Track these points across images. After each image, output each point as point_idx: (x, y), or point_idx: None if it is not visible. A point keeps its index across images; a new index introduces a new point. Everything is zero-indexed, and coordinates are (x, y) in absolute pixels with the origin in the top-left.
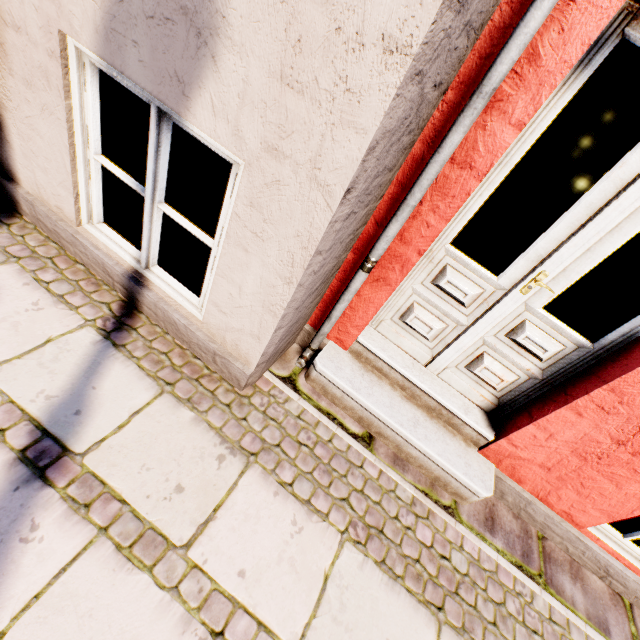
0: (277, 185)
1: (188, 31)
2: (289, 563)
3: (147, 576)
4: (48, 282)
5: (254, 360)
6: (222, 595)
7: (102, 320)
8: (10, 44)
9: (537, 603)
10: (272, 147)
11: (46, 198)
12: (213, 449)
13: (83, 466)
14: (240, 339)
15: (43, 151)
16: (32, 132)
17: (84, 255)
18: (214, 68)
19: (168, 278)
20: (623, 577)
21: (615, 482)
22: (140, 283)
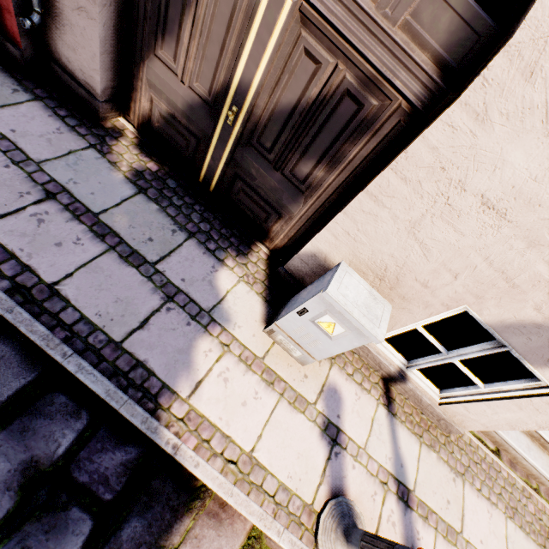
0: None
1: None
2: (493, 533)
3: (456, 548)
4: (352, 374)
5: (471, 429)
6: None
7: (381, 397)
8: (408, 284)
9: None
10: None
11: None
12: (449, 475)
13: (416, 497)
14: (469, 421)
15: None
16: None
17: (364, 353)
18: None
19: (421, 376)
20: None
21: None
22: (404, 377)
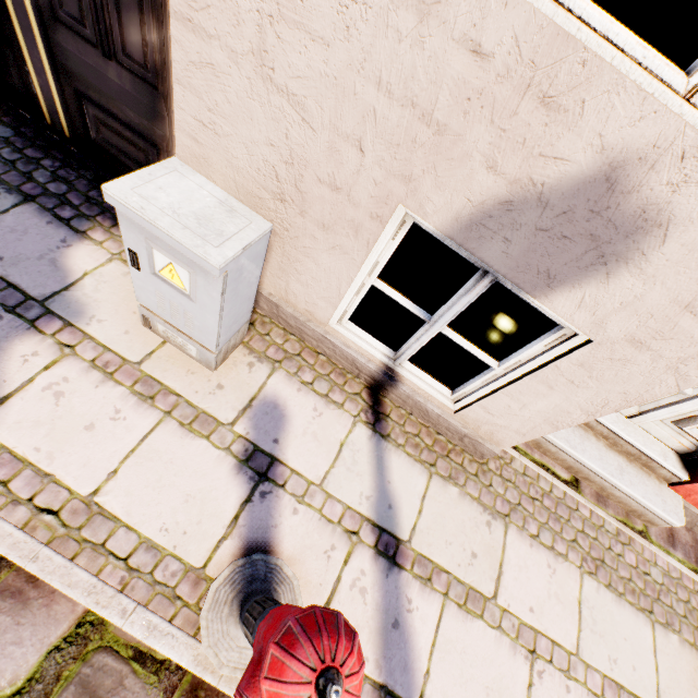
0: (624, 362)
1: (587, 251)
2: (555, 597)
3: (481, 621)
4: (311, 383)
5: (507, 445)
6: (526, 626)
7: (363, 413)
8: (315, 195)
9: None
10: (637, 340)
11: (294, 302)
12: (481, 517)
13: (413, 550)
14: (499, 431)
15: (312, 273)
16: (305, 258)
17: (330, 350)
18: (603, 280)
19: (419, 373)
20: None
21: None
22: (393, 378)
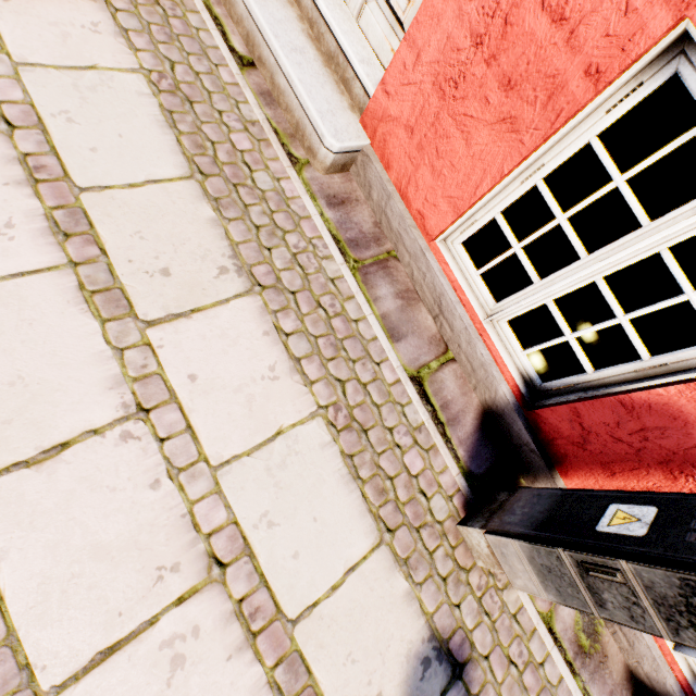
0: None
1: None
2: (62, 34)
3: None
4: None
5: None
6: None
7: None
8: None
9: (328, 264)
10: None
11: None
12: None
13: None
14: None
15: None
16: None
17: None
18: None
19: None
20: (452, 313)
21: (466, 135)
22: None
